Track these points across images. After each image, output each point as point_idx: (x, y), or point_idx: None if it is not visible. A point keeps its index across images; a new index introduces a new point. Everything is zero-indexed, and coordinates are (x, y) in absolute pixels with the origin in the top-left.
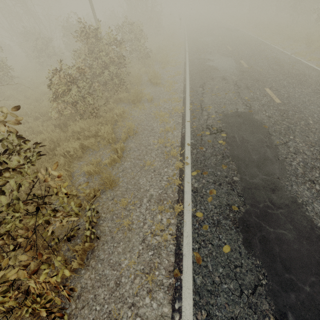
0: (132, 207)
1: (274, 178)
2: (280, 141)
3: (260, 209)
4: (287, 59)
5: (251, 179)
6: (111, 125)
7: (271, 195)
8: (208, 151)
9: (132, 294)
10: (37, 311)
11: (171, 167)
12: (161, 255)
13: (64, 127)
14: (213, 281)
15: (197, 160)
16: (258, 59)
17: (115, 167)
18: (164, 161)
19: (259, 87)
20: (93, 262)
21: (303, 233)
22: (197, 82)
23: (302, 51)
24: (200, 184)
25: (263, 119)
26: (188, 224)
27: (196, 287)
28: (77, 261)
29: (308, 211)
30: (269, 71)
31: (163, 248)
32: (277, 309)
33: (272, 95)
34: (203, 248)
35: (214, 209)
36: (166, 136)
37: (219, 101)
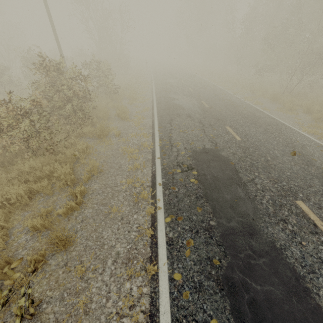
0: (92, 275)
1: (249, 219)
2: (247, 178)
3: (242, 260)
4: (239, 102)
5: (228, 223)
6: (71, 163)
7: (250, 241)
8: (181, 191)
9: None
10: None
11: (141, 212)
12: None
13: (10, 165)
14: None
15: (170, 202)
16: (216, 100)
17: (72, 216)
18: (134, 205)
19: (221, 125)
20: None
21: (290, 287)
22: (165, 118)
23: (249, 97)
24: (175, 233)
25: (229, 156)
26: (165, 292)
27: None
28: None
29: (288, 257)
30: (226, 111)
31: None
32: None
33: (232, 133)
34: None
35: (194, 266)
36: (135, 174)
37: (187, 137)
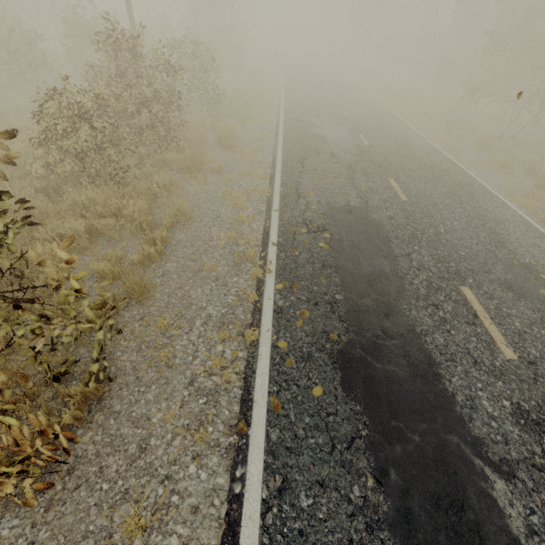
0: (176, 332)
1: (389, 299)
2: (401, 252)
3: (367, 339)
4: (421, 144)
5: (359, 299)
6: (148, 200)
7: (383, 321)
8: (303, 256)
9: (168, 462)
10: (0, 475)
11: (244, 275)
12: (219, 404)
13: (55, 194)
14: (296, 435)
15: (286, 267)
16: (383, 136)
17: (149, 268)
18: (234, 266)
19: (382, 175)
20: (100, 417)
21: (419, 370)
22: (295, 154)
23: (441, 137)
24: (287, 302)
25: (383, 220)
26: (265, 357)
27: (270, 444)
28: (72, 412)
29: (427, 343)
30: (396, 155)
31: (223, 393)
32: (377, 466)
33: (397, 189)
34: (284, 391)
35: (305, 337)
36: (239, 228)
37: (325, 187)
